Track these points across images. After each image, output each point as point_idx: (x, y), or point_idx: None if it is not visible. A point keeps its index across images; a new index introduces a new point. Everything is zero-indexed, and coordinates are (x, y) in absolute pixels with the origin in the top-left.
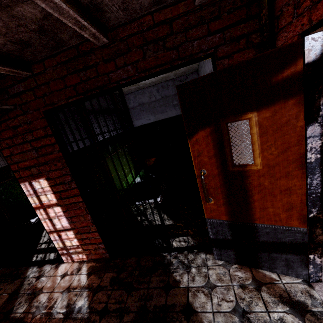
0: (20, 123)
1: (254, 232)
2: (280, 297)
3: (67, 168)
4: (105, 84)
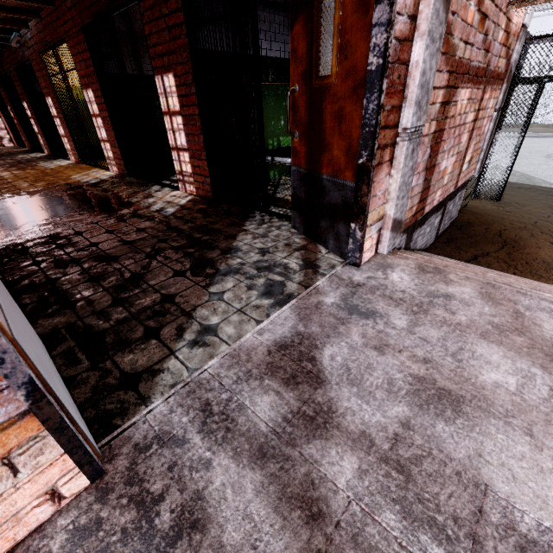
0: None
1: (320, 187)
2: (307, 258)
3: (190, 64)
4: None
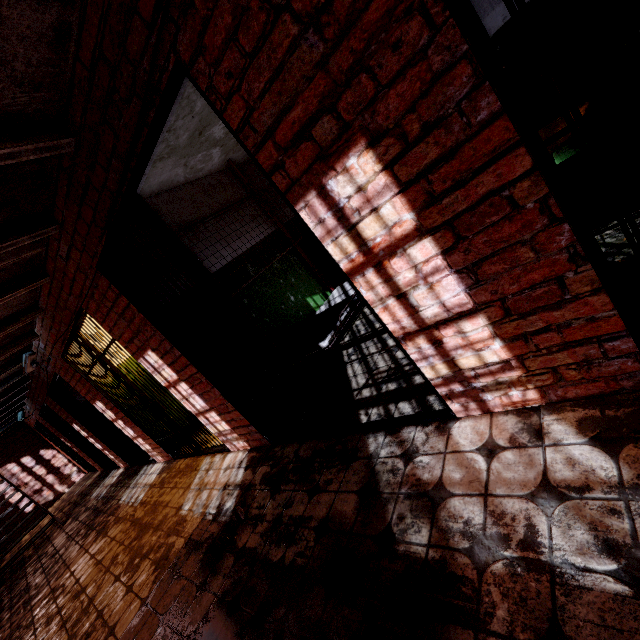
0: None
1: None
2: None
3: (449, 31)
4: None
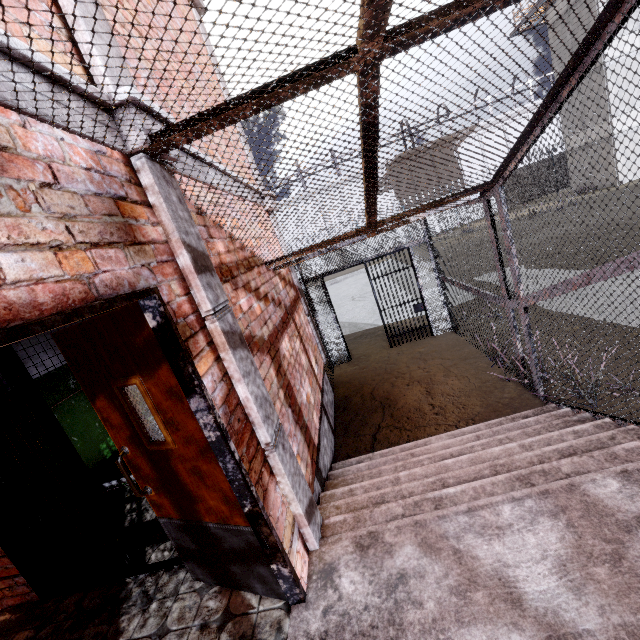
0: None
1: (211, 535)
2: (241, 637)
3: None
4: None
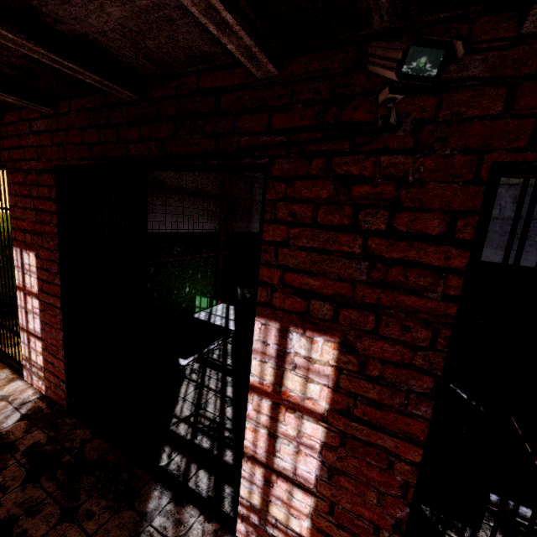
0: (377, 174)
1: None
2: None
3: (438, 356)
4: None
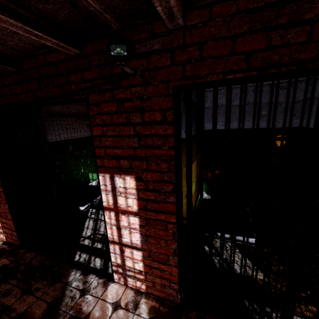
0: (132, 96)
1: None
2: None
3: (172, 174)
4: (315, 58)
